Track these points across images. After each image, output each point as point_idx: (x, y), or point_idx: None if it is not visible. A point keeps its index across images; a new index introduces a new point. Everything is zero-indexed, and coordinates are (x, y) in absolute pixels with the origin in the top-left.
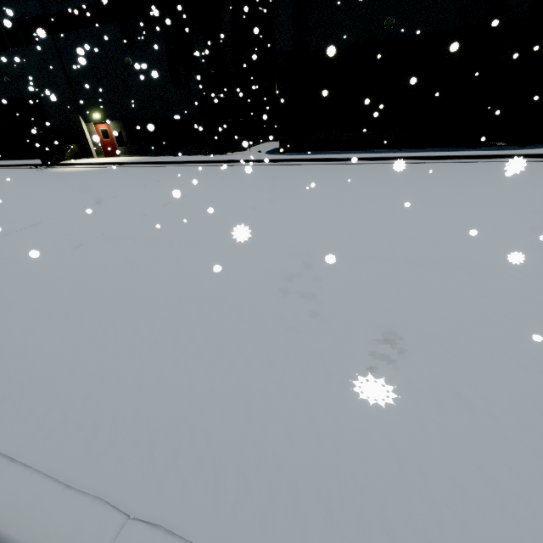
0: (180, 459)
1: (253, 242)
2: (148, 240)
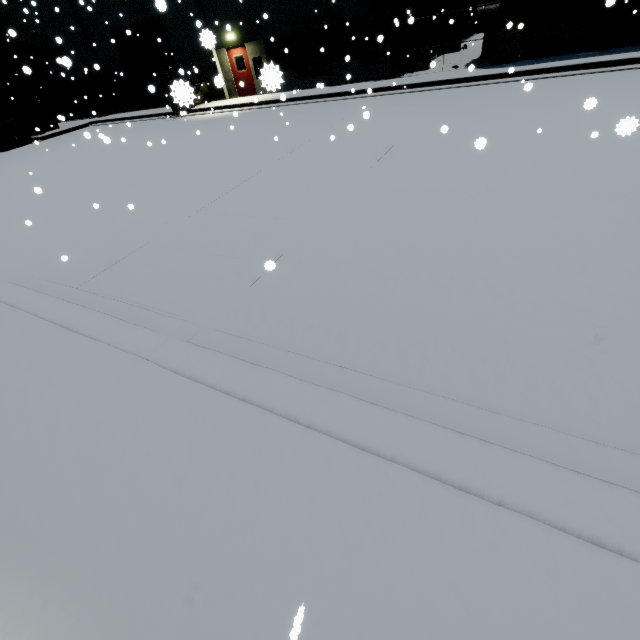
0: None
1: (600, 186)
2: (426, 190)
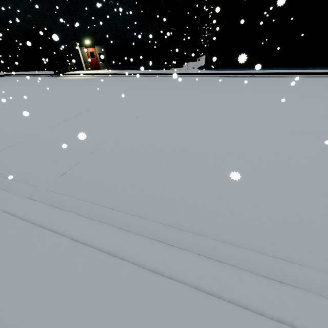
0: (324, 246)
1: (243, 124)
2: (171, 121)
